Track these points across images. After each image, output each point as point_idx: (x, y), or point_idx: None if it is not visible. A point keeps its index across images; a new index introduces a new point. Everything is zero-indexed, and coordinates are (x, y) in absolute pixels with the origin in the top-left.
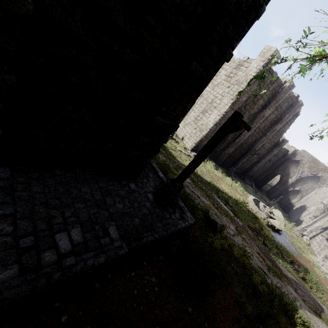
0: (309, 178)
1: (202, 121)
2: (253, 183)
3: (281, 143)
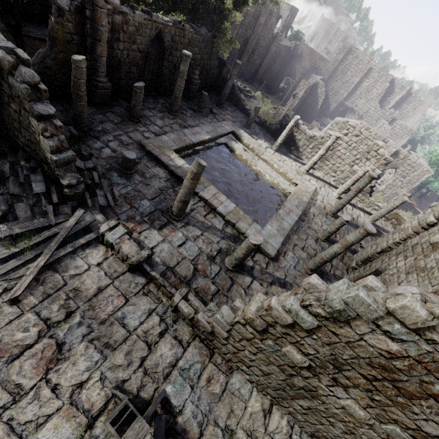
0: (310, 71)
1: None
2: (264, 88)
3: (275, 39)
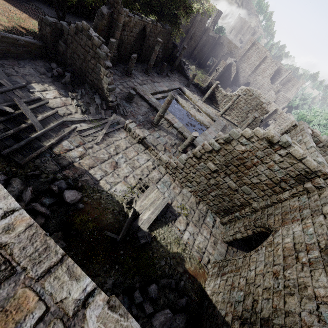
0: (228, 55)
1: None
2: (197, 63)
3: (206, 31)
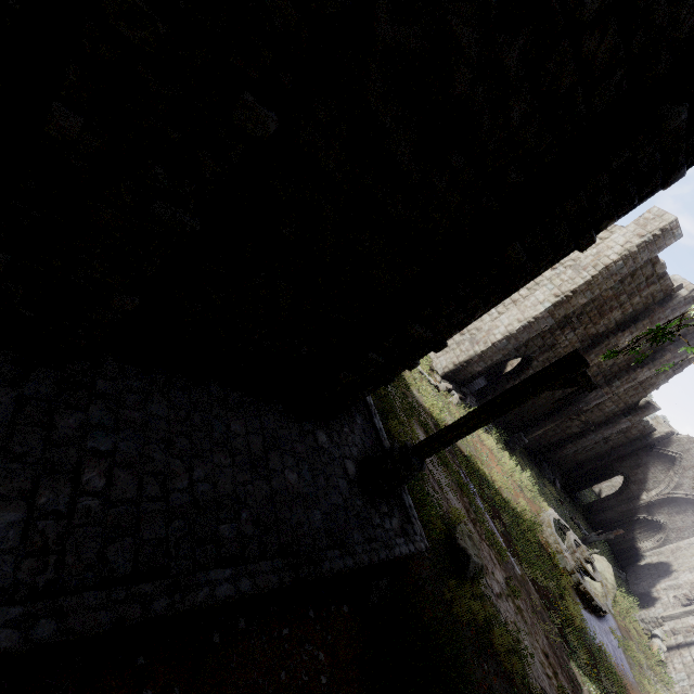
0: (691, 503)
1: (479, 323)
2: (558, 478)
3: (642, 410)
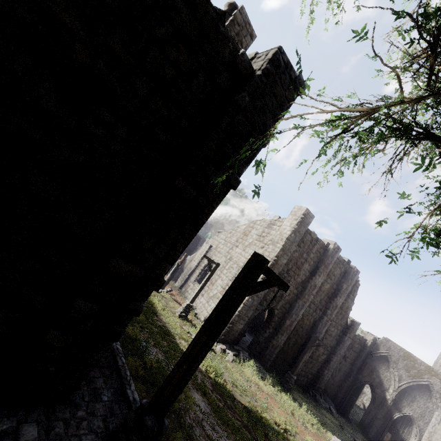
0: (414, 388)
1: None
2: (332, 404)
3: (352, 327)
